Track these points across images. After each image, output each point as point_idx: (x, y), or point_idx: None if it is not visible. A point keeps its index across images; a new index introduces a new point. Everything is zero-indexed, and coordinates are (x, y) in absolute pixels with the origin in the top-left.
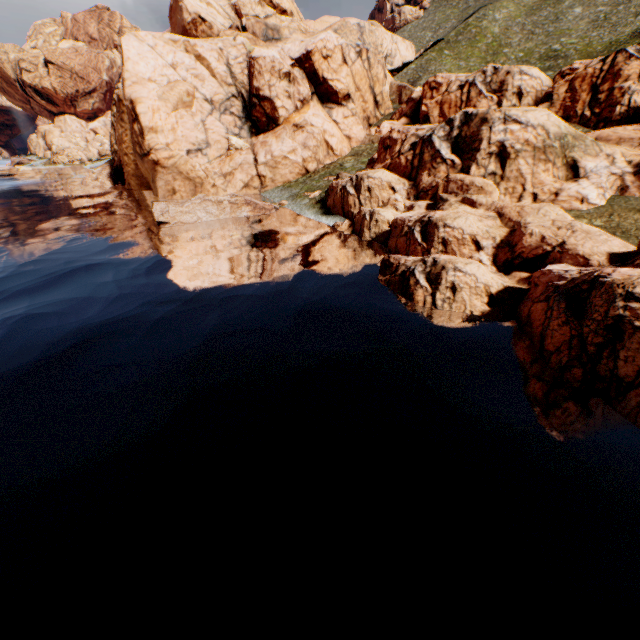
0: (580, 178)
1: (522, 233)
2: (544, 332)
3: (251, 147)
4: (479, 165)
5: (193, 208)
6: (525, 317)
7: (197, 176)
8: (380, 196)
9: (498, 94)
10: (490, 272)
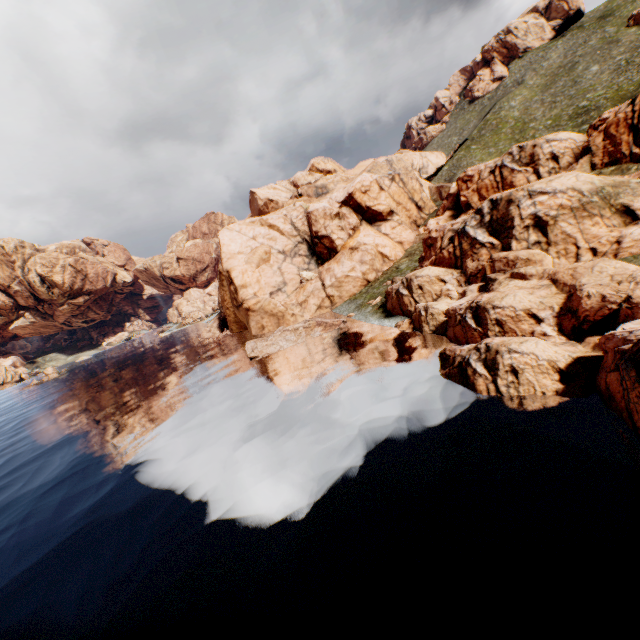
0: None
1: (578, 297)
2: (627, 406)
3: (318, 275)
4: (518, 239)
5: (275, 340)
6: (604, 390)
7: (278, 311)
8: (432, 290)
9: (531, 165)
10: (552, 345)
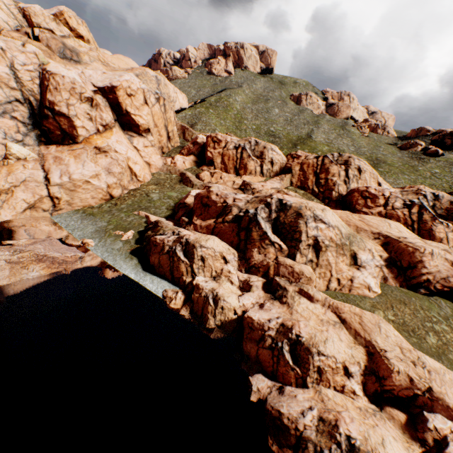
0: (360, 266)
1: (390, 368)
2: None
3: (40, 159)
4: (302, 253)
5: None
6: None
7: None
8: (213, 265)
9: (260, 159)
10: (394, 439)
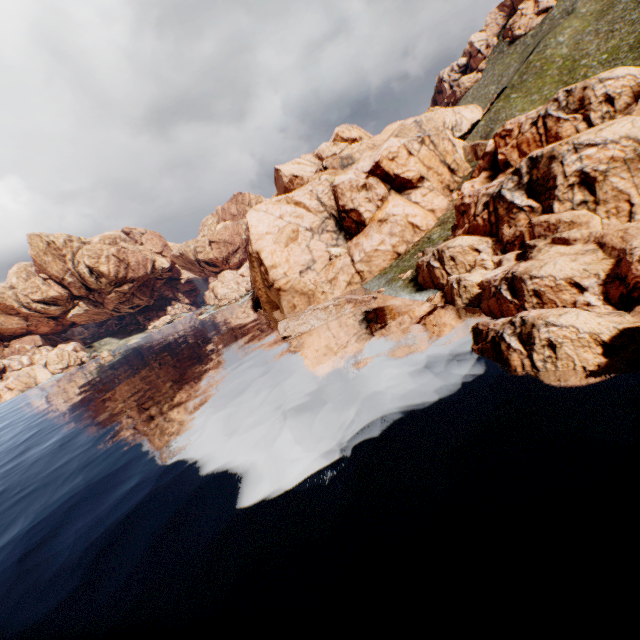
0: None
1: (627, 262)
2: None
3: (347, 251)
4: (561, 200)
5: (306, 319)
6: None
7: (308, 289)
8: (465, 261)
9: (580, 111)
10: (596, 316)
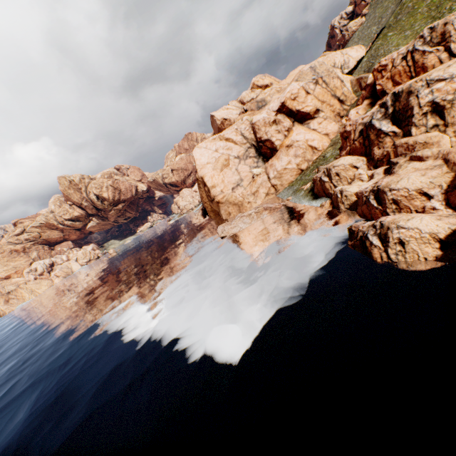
0: None
1: None
2: None
3: (265, 170)
4: (417, 126)
5: (236, 223)
6: None
7: (238, 201)
8: (346, 175)
9: (442, 43)
10: (436, 220)
